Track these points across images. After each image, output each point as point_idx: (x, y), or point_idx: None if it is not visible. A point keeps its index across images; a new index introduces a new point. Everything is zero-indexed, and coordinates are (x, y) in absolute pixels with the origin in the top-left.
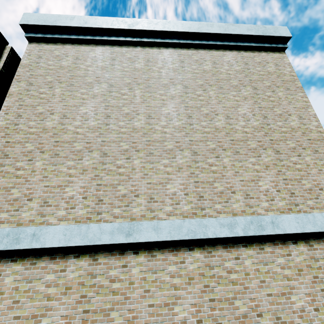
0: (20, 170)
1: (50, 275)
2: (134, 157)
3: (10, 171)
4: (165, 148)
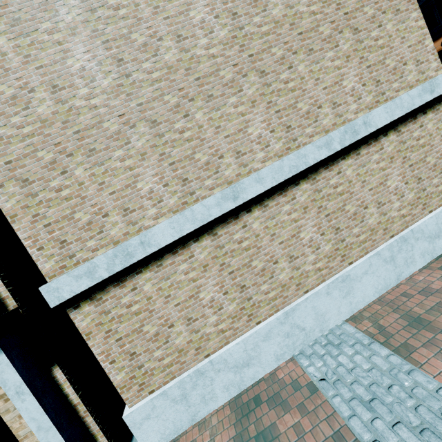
0: (62, 190)
1: (182, 265)
2: (193, 111)
3: (51, 197)
4: (224, 81)
